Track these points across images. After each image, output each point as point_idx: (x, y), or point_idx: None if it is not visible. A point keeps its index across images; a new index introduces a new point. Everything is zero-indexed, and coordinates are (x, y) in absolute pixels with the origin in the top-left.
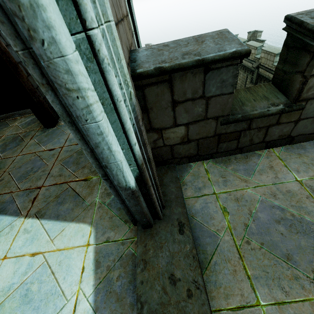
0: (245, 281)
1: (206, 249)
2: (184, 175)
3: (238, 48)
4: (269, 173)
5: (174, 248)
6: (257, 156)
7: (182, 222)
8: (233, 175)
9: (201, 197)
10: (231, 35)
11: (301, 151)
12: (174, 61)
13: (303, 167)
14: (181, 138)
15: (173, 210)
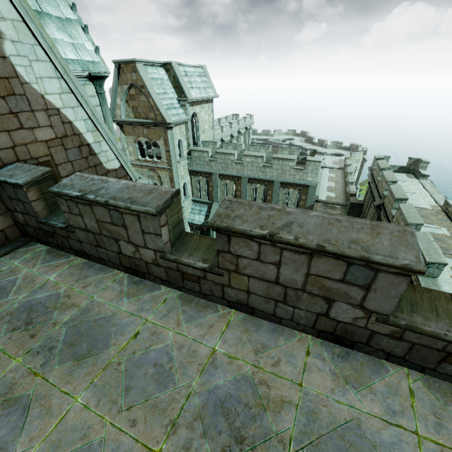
0: None
1: None
2: (24, 248)
3: (20, 182)
4: (49, 268)
5: None
6: (67, 257)
7: None
8: (37, 260)
9: (6, 261)
10: (40, 173)
11: (86, 267)
12: (1, 177)
13: (66, 275)
14: (24, 221)
15: None
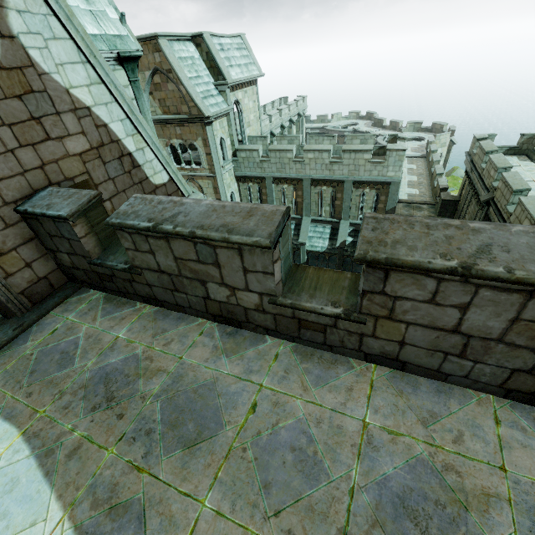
0: (1, 370)
1: (13, 346)
2: (75, 297)
3: (64, 213)
4: (114, 322)
5: (0, 335)
6: (132, 306)
7: (23, 325)
8: (96, 312)
9: (58, 317)
10: (86, 199)
11: (161, 317)
12: (36, 208)
13: (138, 329)
14: (71, 263)
15: (31, 315)
